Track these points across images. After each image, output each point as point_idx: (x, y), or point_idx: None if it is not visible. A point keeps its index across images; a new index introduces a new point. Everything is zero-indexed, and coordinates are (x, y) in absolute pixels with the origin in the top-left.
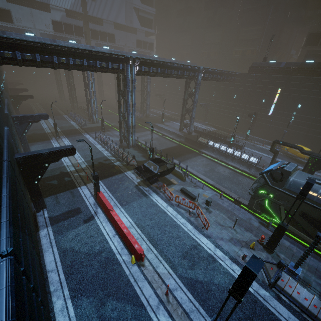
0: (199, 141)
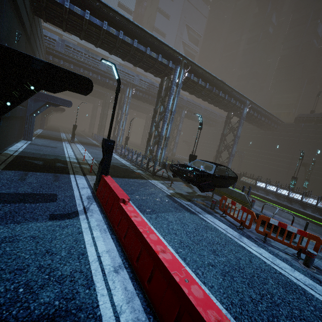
0: (243, 181)
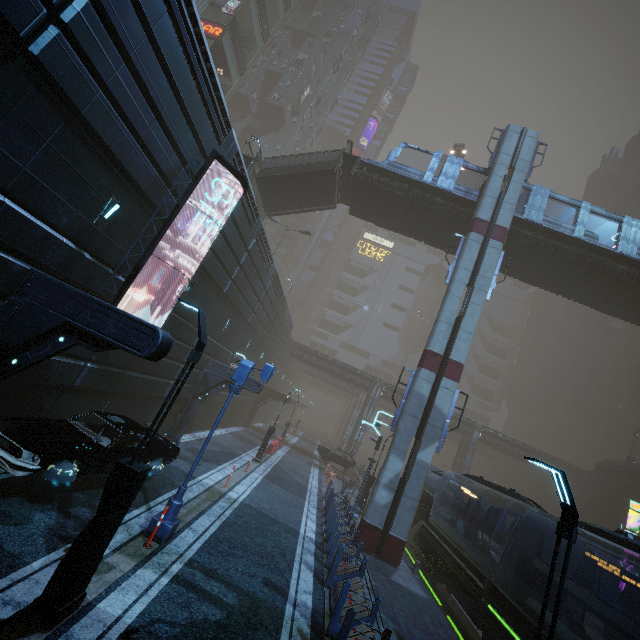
0: None
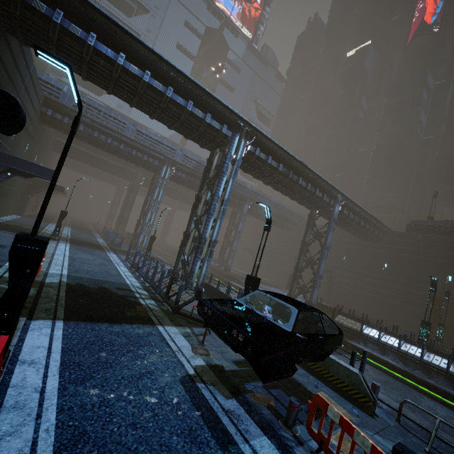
0: (339, 323)
